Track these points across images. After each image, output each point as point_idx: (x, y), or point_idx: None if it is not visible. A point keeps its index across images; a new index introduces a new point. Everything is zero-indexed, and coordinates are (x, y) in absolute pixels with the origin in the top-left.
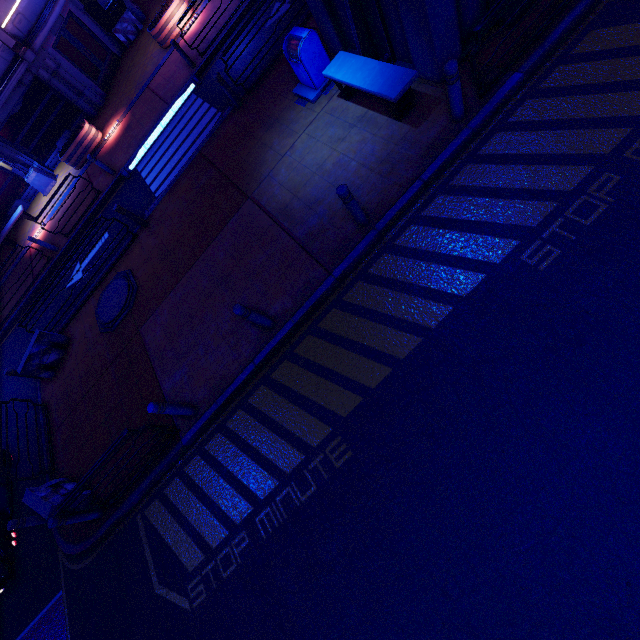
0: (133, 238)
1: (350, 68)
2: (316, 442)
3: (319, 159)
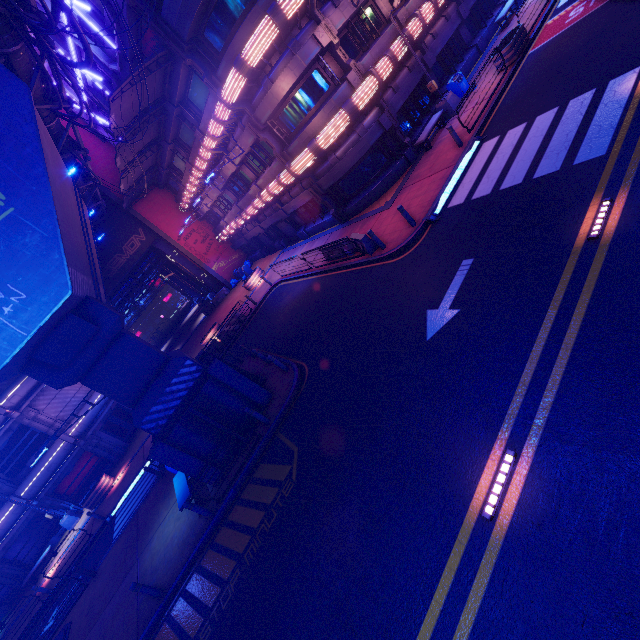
0: (84, 588)
1: (179, 480)
2: None
3: (168, 532)
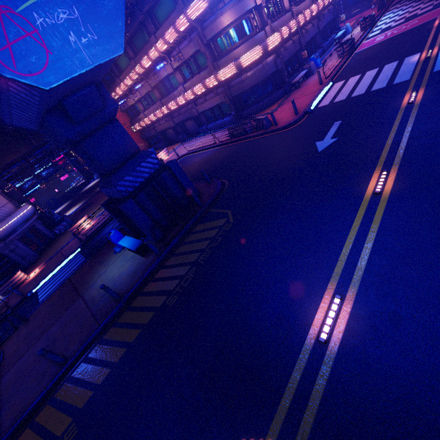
0: (15, 330)
1: (126, 241)
2: (61, 432)
3: (113, 274)
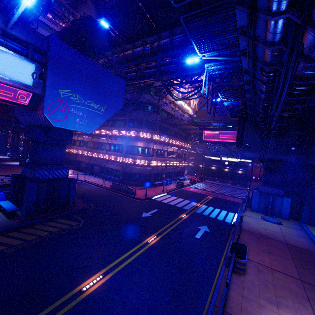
0: None
1: (6, 203)
2: None
3: None
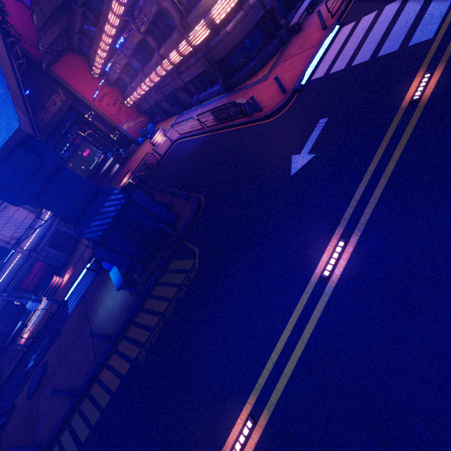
0: (53, 342)
1: (114, 273)
2: None
3: (109, 305)
